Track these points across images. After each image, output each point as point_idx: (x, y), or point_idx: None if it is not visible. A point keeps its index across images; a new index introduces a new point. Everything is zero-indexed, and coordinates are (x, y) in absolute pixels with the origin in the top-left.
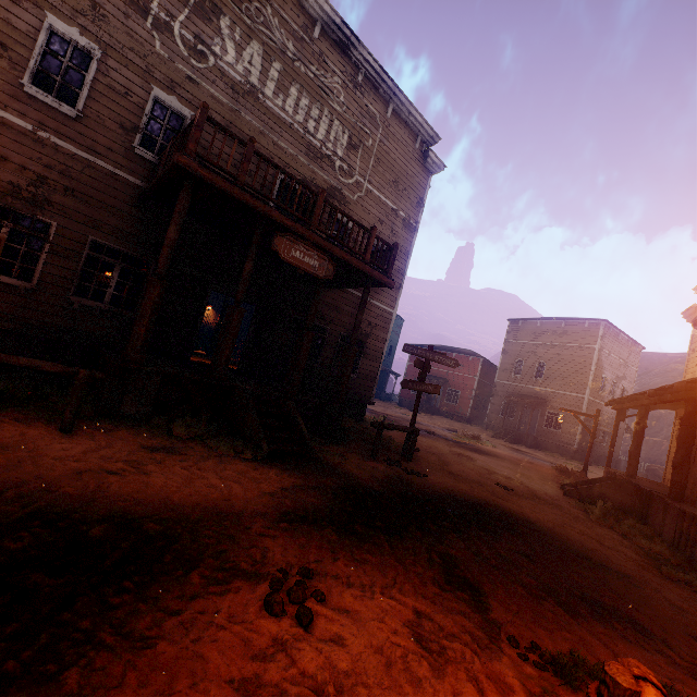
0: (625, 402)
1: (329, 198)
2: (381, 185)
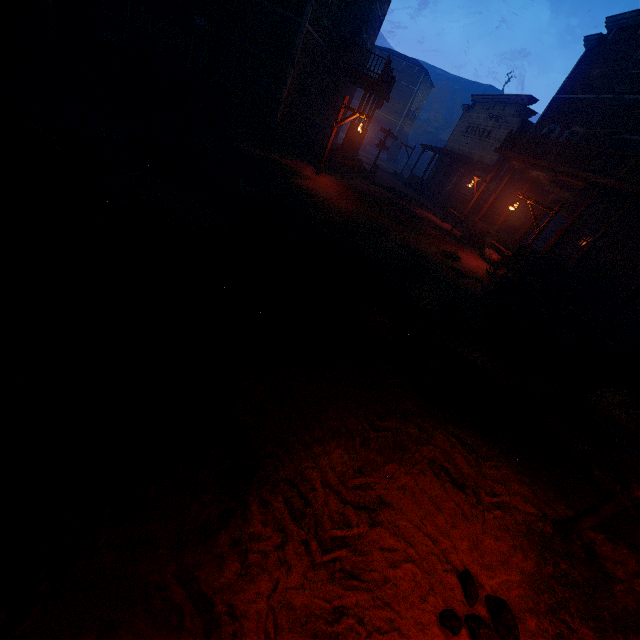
0: (430, 149)
1: (364, 24)
2: (381, 1)
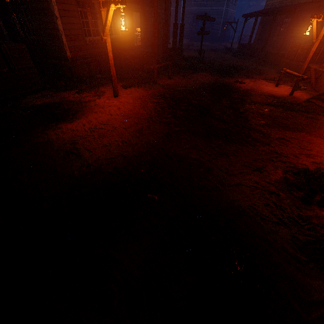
0: (251, 15)
1: None
2: None
